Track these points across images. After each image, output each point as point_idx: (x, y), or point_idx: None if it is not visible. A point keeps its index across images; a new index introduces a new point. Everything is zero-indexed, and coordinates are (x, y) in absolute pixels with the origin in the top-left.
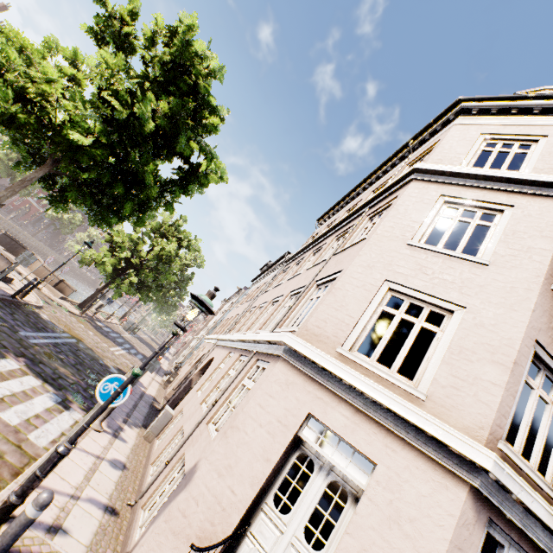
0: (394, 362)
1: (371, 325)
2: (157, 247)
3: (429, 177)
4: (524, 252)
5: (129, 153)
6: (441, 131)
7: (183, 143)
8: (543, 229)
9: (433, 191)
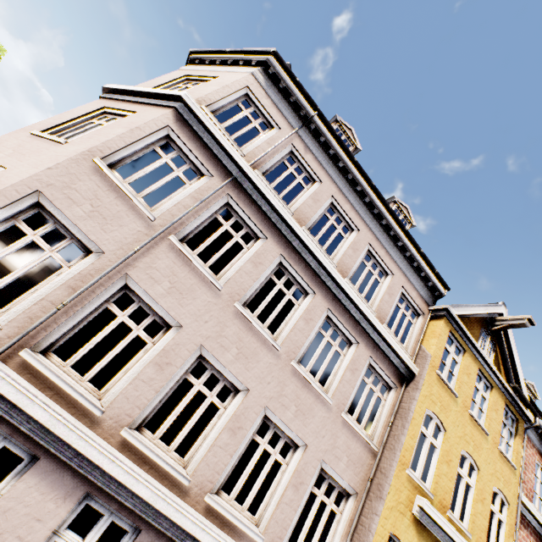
0: None
1: None
2: None
3: (111, 95)
4: (100, 136)
5: None
6: None
7: None
8: (132, 124)
9: (103, 104)
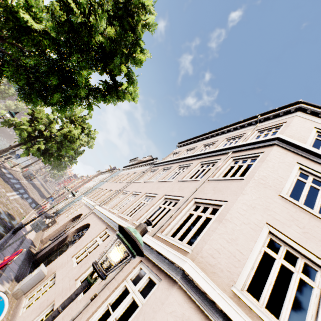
0: (282, 313)
1: (257, 264)
2: (66, 129)
3: (288, 146)
4: None
5: (71, 54)
6: (284, 117)
7: (117, 63)
8: None
9: (291, 157)
